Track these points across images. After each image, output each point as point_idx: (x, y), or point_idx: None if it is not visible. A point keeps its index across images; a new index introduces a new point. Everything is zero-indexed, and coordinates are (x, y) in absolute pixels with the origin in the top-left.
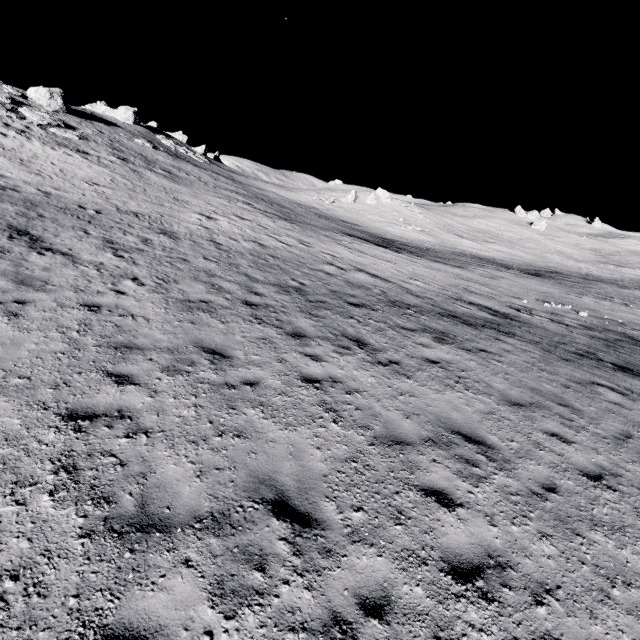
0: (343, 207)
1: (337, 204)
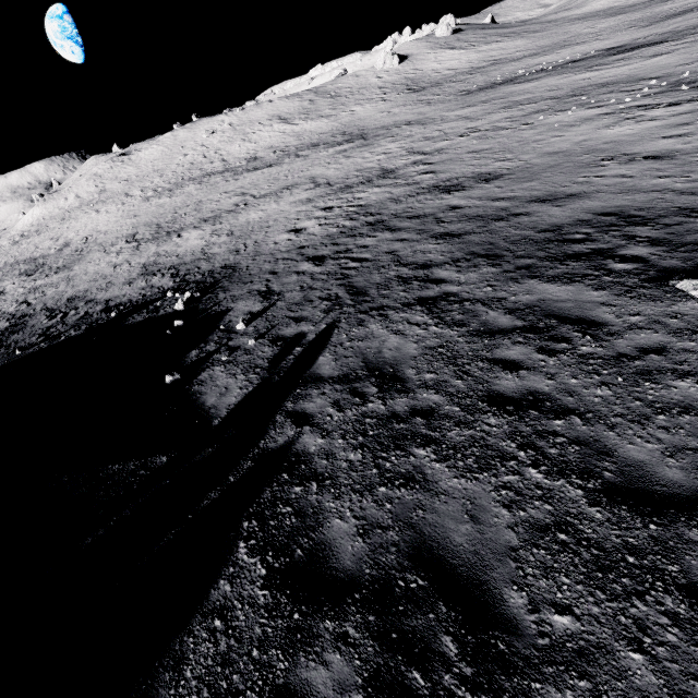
0: None
1: None
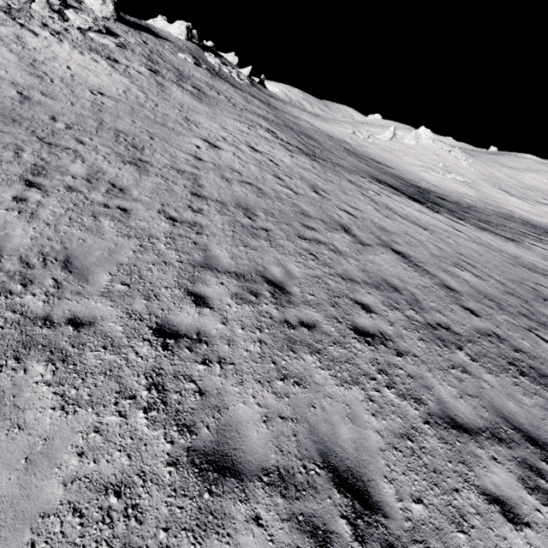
0: (377, 144)
1: (371, 140)
